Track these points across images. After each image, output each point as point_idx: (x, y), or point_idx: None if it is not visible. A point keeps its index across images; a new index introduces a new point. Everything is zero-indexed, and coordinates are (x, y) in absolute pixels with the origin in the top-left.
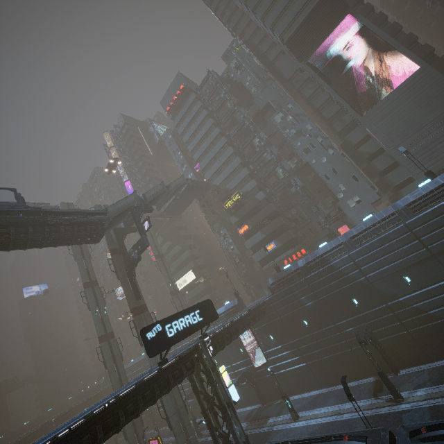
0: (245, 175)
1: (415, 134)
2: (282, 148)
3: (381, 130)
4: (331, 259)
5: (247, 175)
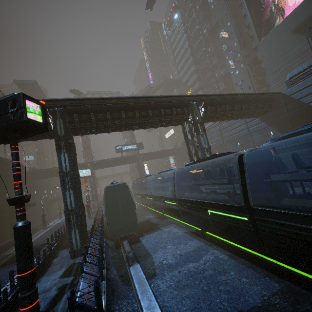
0: (195, 78)
1: (283, 61)
2: (219, 59)
3: (266, 55)
4: None
5: (196, 78)
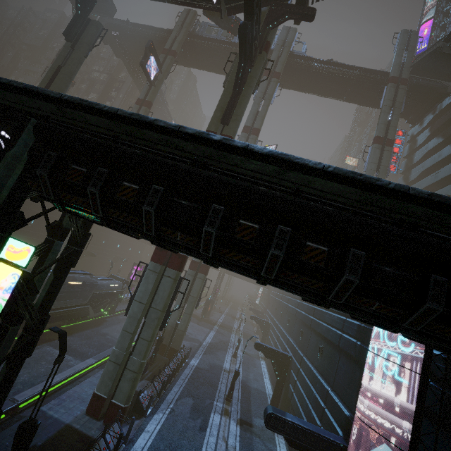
0: None
1: None
2: None
3: None
4: None
5: None
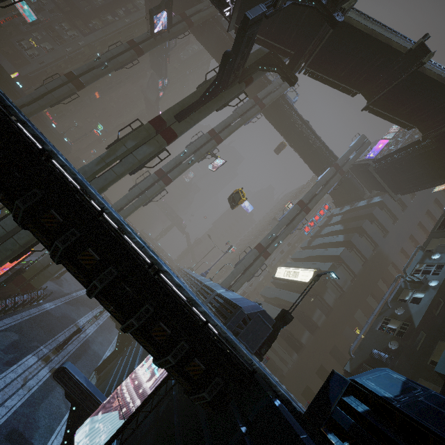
0: None
1: None
2: None
3: None
4: None
5: None
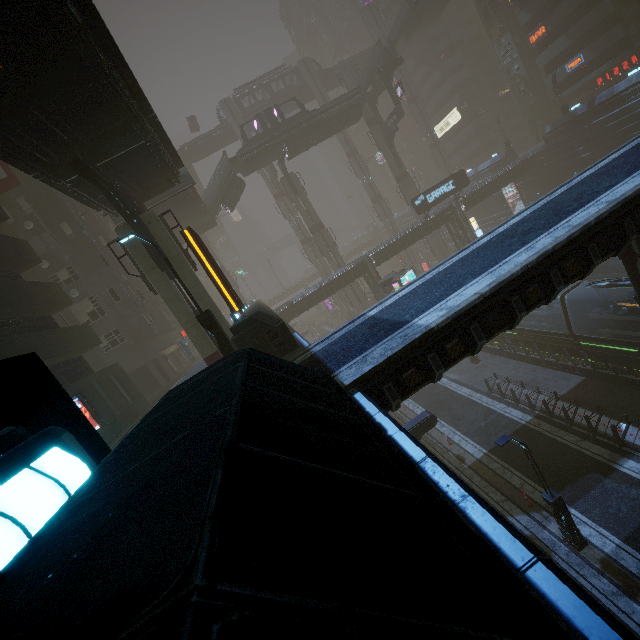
0: None
1: None
2: None
3: None
4: (632, 97)
5: None
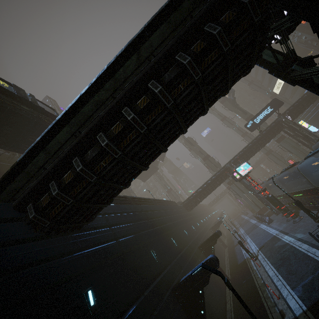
0: None
1: None
2: None
3: None
4: None
5: None
